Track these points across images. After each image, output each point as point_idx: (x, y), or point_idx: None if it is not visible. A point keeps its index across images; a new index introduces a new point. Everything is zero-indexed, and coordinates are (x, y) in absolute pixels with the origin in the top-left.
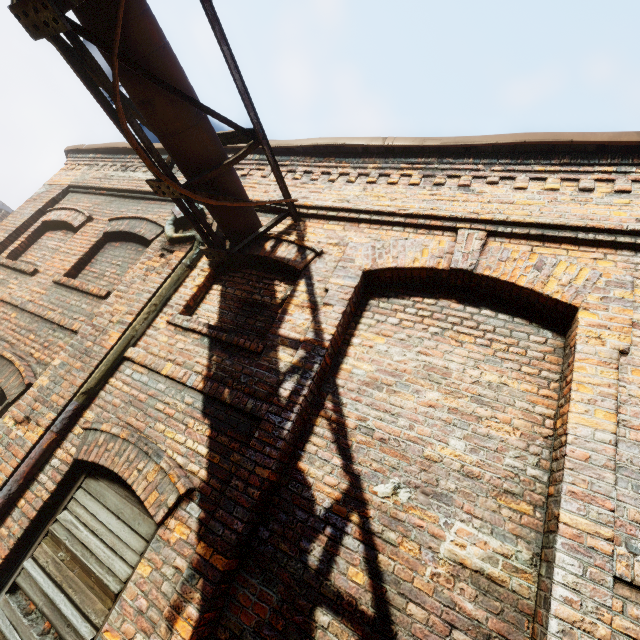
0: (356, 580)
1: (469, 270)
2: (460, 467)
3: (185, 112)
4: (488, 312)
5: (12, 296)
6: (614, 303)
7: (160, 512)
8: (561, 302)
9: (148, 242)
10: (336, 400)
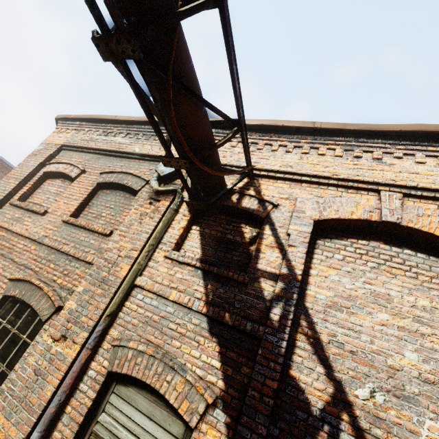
0: None
1: (397, 223)
2: (418, 374)
3: (197, 110)
4: (409, 251)
5: (30, 232)
6: None
7: (193, 419)
8: None
9: (133, 191)
10: (308, 319)
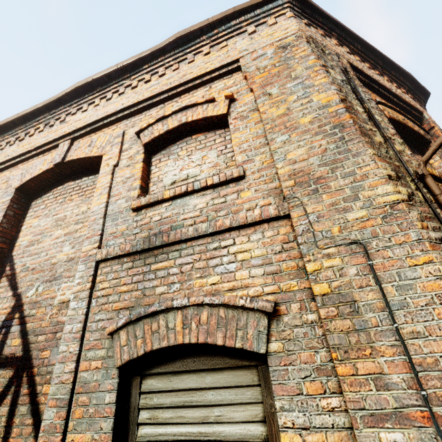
0: (15, 344)
1: (60, 162)
2: (67, 259)
3: None
4: (85, 178)
5: None
6: (115, 146)
7: None
8: (98, 156)
9: None
10: (11, 264)
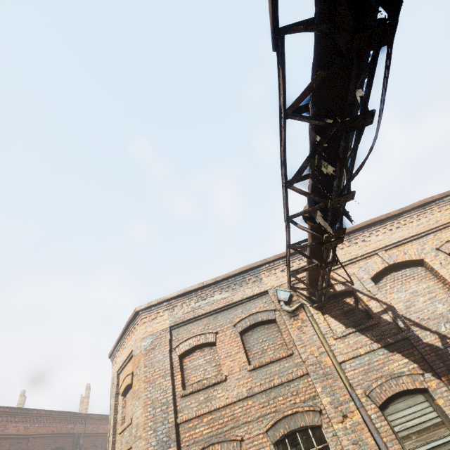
0: None
1: (394, 263)
2: (446, 310)
3: None
4: (403, 270)
5: (235, 396)
6: (427, 254)
7: (424, 384)
8: (419, 259)
9: (267, 321)
10: (407, 319)
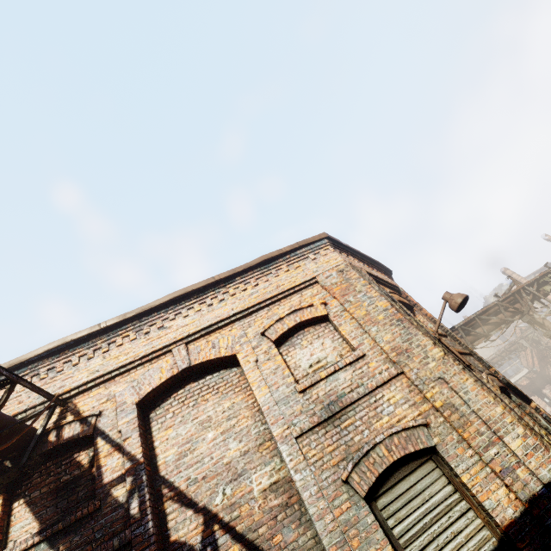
0: None
1: (189, 366)
2: (240, 453)
3: None
4: (209, 377)
5: None
6: (244, 345)
7: None
8: (230, 355)
9: None
10: (168, 484)
